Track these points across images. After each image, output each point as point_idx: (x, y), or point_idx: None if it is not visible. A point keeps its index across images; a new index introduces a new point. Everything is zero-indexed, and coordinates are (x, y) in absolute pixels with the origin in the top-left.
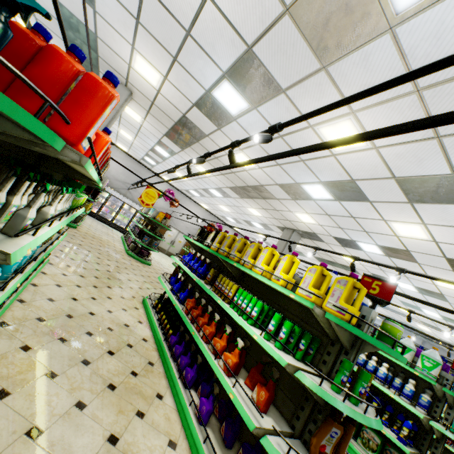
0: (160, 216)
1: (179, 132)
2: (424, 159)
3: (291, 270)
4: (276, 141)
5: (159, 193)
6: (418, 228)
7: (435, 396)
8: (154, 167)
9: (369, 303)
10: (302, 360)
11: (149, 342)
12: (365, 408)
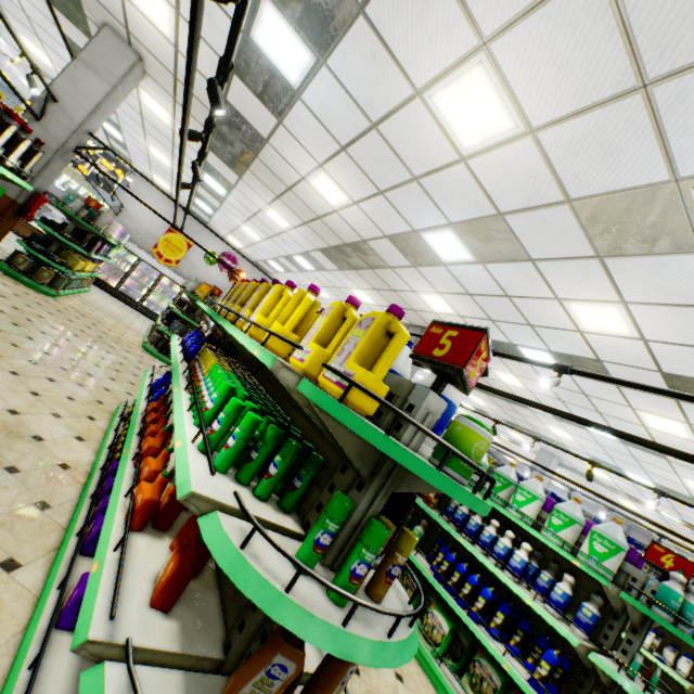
0: (203, 289)
1: (227, 138)
2: (620, 150)
3: (292, 315)
4: (369, 138)
5: (191, 243)
6: (615, 312)
7: (610, 608)
8: (213, 218)
9: (459, 401)
10: (279, 500)
11: (72, 472)
12: (348, 613)
